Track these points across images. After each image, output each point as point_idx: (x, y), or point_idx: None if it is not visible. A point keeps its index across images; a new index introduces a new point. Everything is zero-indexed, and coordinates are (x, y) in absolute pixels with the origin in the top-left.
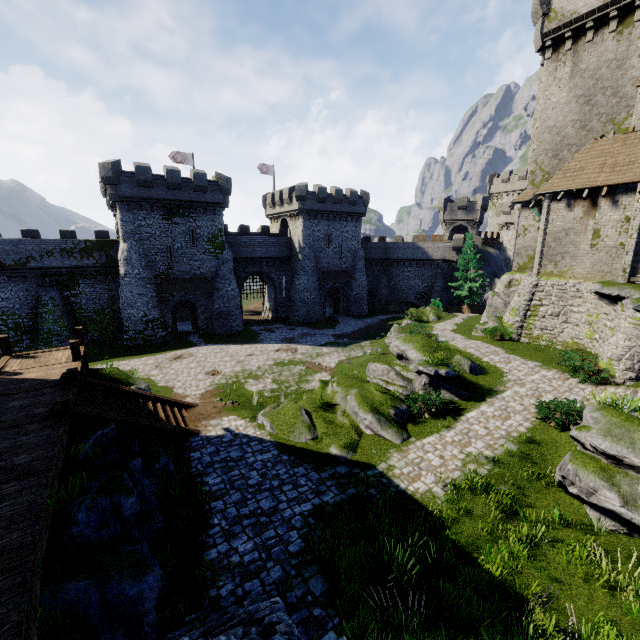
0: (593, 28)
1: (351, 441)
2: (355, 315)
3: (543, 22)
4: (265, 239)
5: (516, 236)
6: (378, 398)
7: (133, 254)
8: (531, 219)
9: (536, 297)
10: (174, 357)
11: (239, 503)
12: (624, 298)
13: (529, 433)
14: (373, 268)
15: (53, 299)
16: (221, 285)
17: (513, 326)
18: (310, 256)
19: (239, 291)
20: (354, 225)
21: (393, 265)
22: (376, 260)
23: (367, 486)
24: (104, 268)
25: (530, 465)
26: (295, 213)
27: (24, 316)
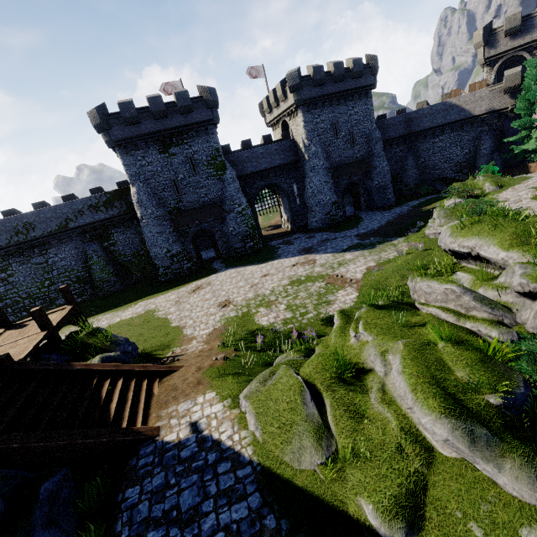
0: None
1: (409, 484)
2: (380, 207)
3: None
4: (267, 148)
5: None
6: (451, 362)
7: (142, 196)
8: None
9: None
10: (193, 289)
11: None
12: None
13: None
14: (394, 149)
15: (96, 251)
16: (231, 207)
17: None
18: (317, 153)
19: (252, 209)
20: (363, 103)
21: (419, 139)
22: (396, 139)
23: None
24: (127, 215)
25: None
26: (292, 109)
27: (81, 270)
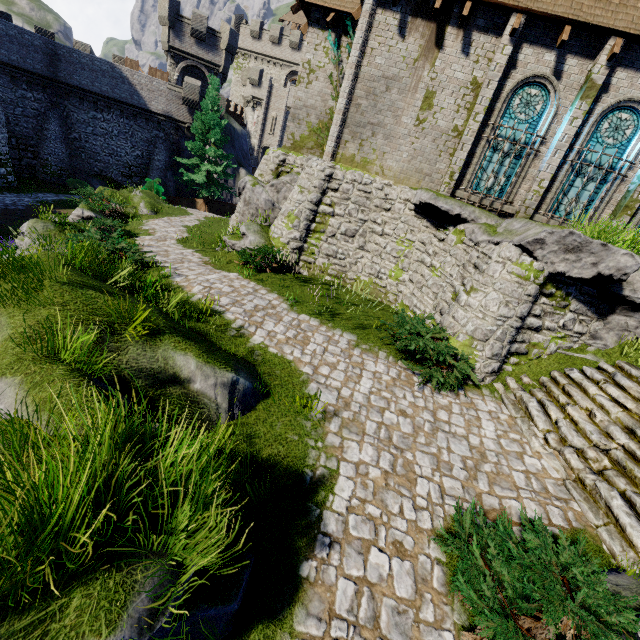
0: None
1: None
2: None
3: None
4: None
5: (263, 120)
6: None
7: None
8: (323, 53)
9: (327, 199)
10: None
11: None
12: (465, 221)
13: None
14: (22, 90)
15: None
16: None
17: (288, 246)
18: None
19: None
20: None
21: (72, 99)
22: (27, 73)
23: None
24: None
25: None
26: None
27: None
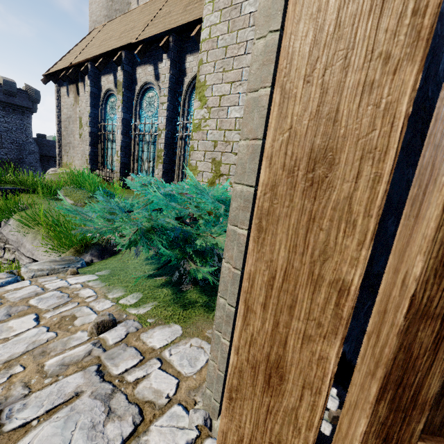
0: None
1: None
2: None
3: None
4: None
5: None
6: None
7: None
8: None
9: None
10: None
11: None
12: None
13: None
14: None
15: None
16: None
17: None
18: None
19: None
20: (19, 118)
21: None
22: None
23: None
24: None
25: None
26: None
27: None
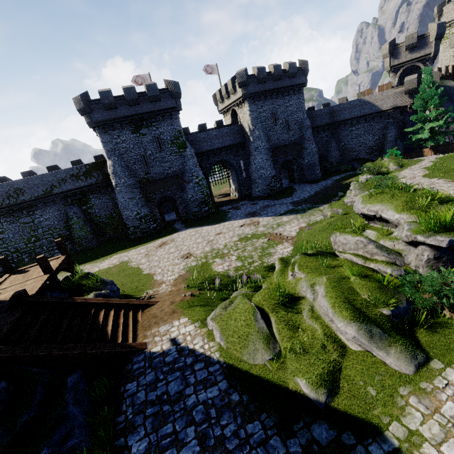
0: None
1: (329, 367)
2: (309, 181)
3: None
4: (219, 131)
5: None
6: (359, 289)
7: (117, 167)
8: None
9: None
10: (160, 244)
11: None
12: None
13: None
14: (321, 135)
15: (76, 213)
16: (190, 178)
17: None
18: (260, 136)
19: (207, 180)
20: (297, 97)
21: (340, 127)
22: (323, 126)
23: None
24: (103, 183)
25: None
26: (240, 100)
27: (62, 229)
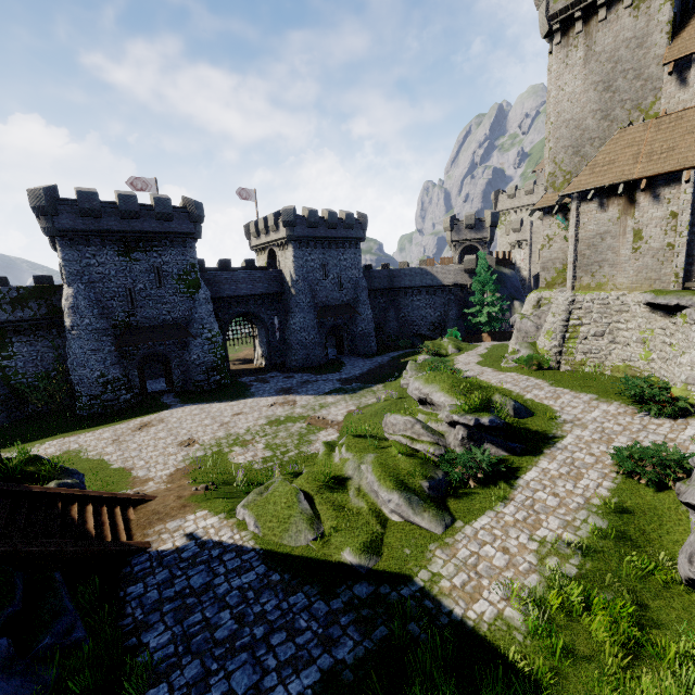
0: (605, 5)
1: (372, 537)
2: (362, 354)
3: (548, 3)
4: (250, 274)
5: (529, 254)
6: (403, 465)
7: (81, 300)
8: (555, 227)
9: (574, 316)
10: (139, 426)
11: (196, 685)
12: (685, 307)
13: (615, 497)
14: (378, 299)
15: None
16: (199, 331)
17: (551, 352)
18: (305, 290)
19: (223, 337)
20: (353, 252)
21: (400, 294)
22: (381, 290)
23: (404, 618)
24: (45, 321)
25: (632, 550)
26: (283, 241)
27: None
